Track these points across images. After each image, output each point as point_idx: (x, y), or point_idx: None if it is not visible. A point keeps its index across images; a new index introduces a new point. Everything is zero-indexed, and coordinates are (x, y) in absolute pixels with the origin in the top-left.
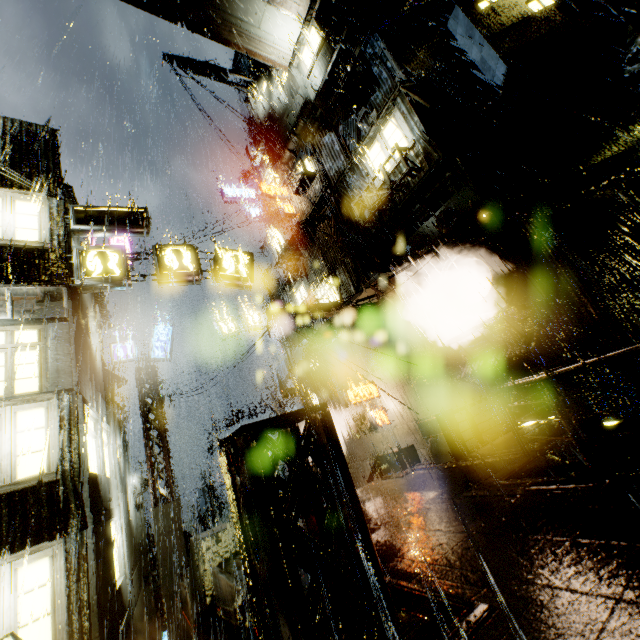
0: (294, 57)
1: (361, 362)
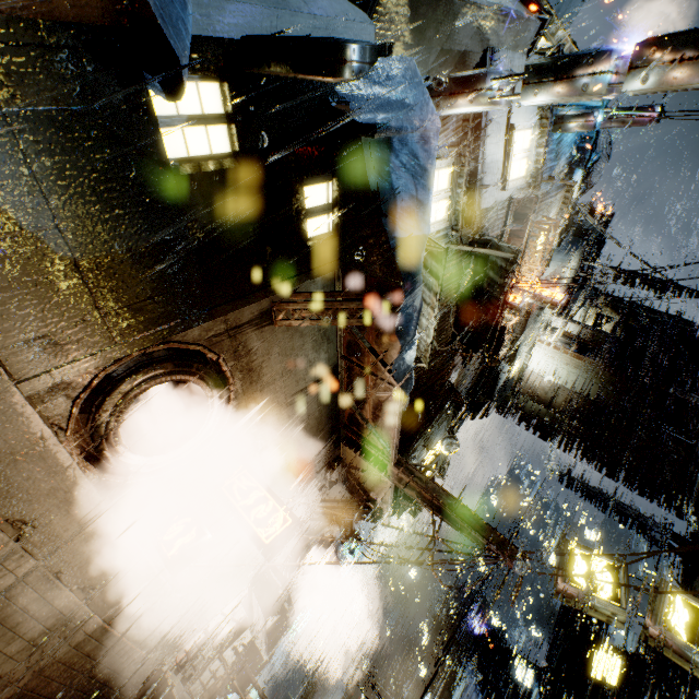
0: (531, 349)
1: (282, 414)
